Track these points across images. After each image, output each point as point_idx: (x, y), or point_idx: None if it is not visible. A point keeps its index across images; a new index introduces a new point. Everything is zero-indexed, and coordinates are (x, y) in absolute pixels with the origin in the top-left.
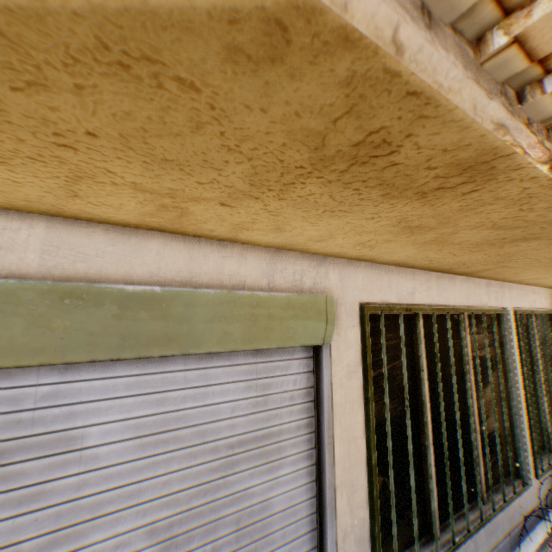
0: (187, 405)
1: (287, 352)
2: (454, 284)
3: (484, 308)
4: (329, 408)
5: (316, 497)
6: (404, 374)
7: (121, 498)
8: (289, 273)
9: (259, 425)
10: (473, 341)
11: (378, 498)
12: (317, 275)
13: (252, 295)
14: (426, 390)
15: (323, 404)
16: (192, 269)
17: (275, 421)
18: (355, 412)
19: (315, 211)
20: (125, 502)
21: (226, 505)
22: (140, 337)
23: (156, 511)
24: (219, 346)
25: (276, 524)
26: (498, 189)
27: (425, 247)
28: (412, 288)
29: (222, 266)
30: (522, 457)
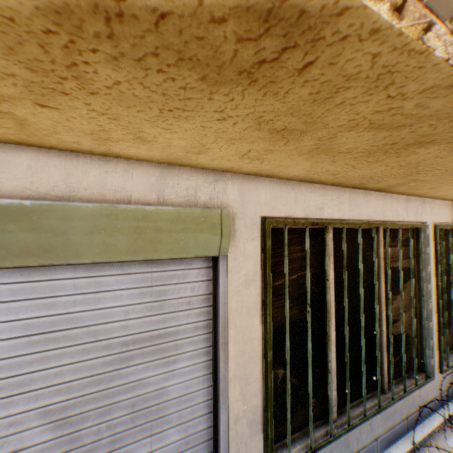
0: (78, 309)
1: (185, 262)
2: (370, 199)
3: (402, 223)
4: (225, 312)
5: (213, 387)
6: (307, 283)
7: (13, 386)
8: (181, 188)
9: (154, 326)
10: (386, 253)
11: (272, 389)
12: (214, 190)
13: (136, 209)
14: (332, 297)
15: (219, 309)
16: (71, 184)
17: (171, 323)
18: (252, 316)
19: (151, 111)
20: (17, 389)
21: (121, 393)
22: (11, 248)
23: (49, 397)
24: (102, 256)
25: (172, 408)
26: (339, 59)
27: (316, 158)
28: (322, 203)
29: (105, 181)
30: (428, 355)
